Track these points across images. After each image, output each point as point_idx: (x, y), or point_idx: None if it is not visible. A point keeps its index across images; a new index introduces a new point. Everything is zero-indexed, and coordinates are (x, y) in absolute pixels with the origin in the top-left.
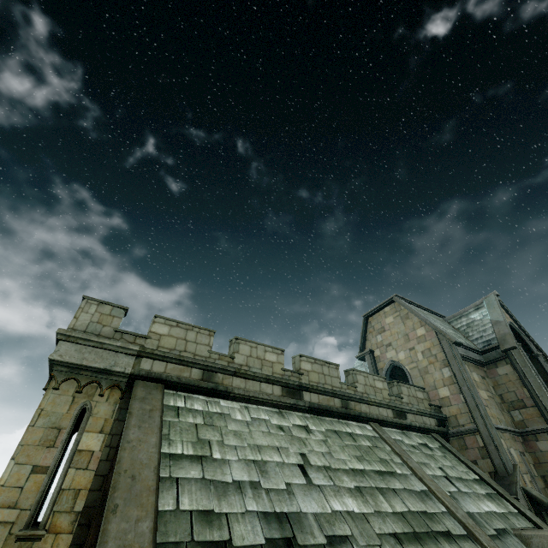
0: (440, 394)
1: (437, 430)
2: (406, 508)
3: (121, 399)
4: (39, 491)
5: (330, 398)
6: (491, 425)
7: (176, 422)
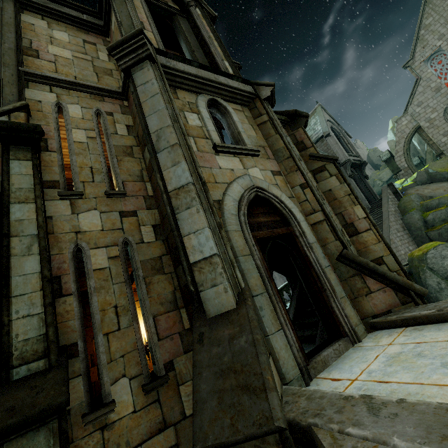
0: None
1: None
2: None
3: None
4: None
5: None
6: (8, 64)
7: None
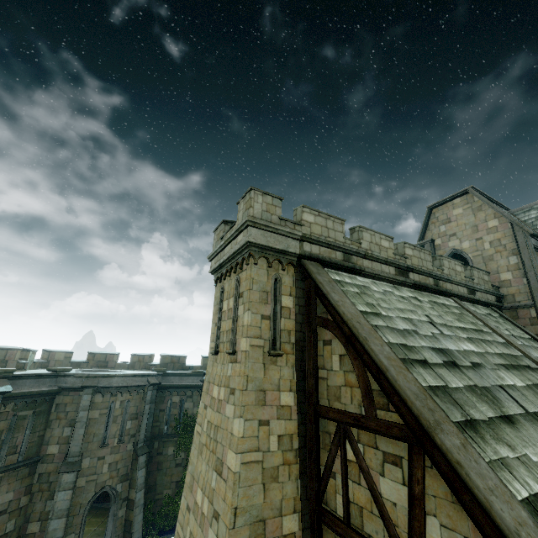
0: (501, 277)
1: (496, 304)
2: (500, 351)
3: (296, 273)
4: (270, 330)
5: (426, 278)
6: None
7: (346, 290)
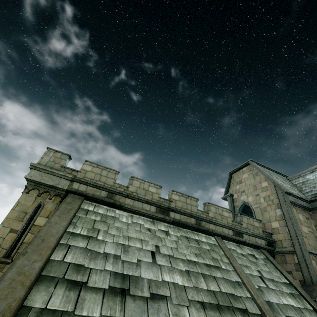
0: (272, 225)
1: (266, 248)
2: (218, 289)
3: (60, 202)
4: (12, 241)
5: (188, 218)
6: (306, 250)
7: (84, 217)
